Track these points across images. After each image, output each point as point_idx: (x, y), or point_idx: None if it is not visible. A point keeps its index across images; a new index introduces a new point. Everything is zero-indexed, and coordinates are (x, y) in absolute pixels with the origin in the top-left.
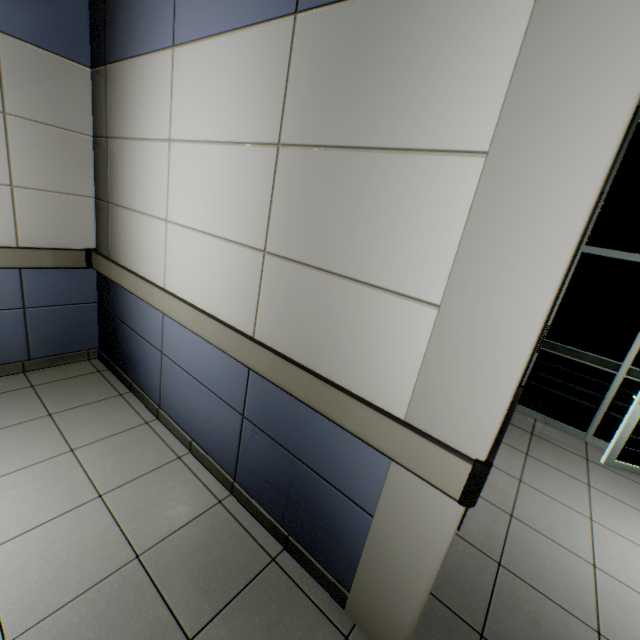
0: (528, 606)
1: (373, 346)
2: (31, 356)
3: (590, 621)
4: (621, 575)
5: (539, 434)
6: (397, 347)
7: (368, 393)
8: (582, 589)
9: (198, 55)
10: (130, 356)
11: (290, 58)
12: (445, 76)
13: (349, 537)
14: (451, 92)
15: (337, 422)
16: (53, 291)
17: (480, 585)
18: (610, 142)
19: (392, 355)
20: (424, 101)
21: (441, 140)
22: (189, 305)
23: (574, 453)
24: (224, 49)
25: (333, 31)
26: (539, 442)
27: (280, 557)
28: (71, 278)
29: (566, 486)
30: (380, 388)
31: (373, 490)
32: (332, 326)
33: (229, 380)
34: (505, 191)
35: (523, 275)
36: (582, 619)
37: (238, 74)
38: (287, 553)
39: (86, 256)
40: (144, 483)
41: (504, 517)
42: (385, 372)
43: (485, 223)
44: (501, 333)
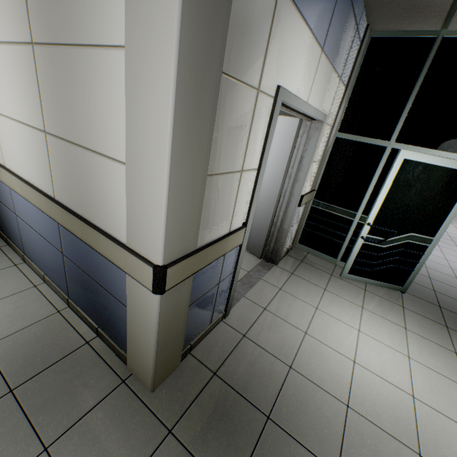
0: (252, 356)
1: (107, 197)
2: None
3: (288, 361)
4: (320, 337)
5: (307, 261)
6: (117, 196)
7: (112, 229)
8: (292, 345)
9: None
10: (2, 219)
11: None
12: None
13: (122, 323)
14: None
15: (97, 250)
16: None
17: (226, 348)
18: (173, 36)
19: (116, 202)
20: (93, 4)
21: (107, 37)
22: (16, 176)
23: (325, 271)
24: None
25: None
26: (304, 266)
27: (93, 341)
28: None
29: (310, 290)
30: (116, 225)
31: (126, 292)
32: (87, 185)
33: (51, 230)
34: (137, 76)
35: (154, 138)
36: (284, 361)
37: None
38: (99, 338)
39: None
40: (3, 303)
41: (259, 310)
42: (116, 214)
43: (133, 101)
44: (153, 180)
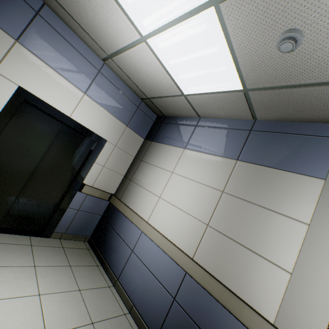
0: None
1: (257, 281)
2: (66, 231)
3: None
4: None
5: None
6: (270, 285)
7: (253, 304)
8: None
9: (194, 154)
10: (110, 246)
11: (232, 170)
12: (291, 196)
13: None
14: (294, 202)
15: (236, 316)
16: (91, 206)
17: None
18: None
19: (267, 288)
20: (284, 200)
21: (290, 214)
22: (161, 234)
23: None
24: (206, 157)
25: (250, 169)
26: None
27: None
28: (100, 202)
29: None
30: (260, 303)
31: None
32: (237, 266)
33: (171, 276)
34: (317, 239)
35: (327, 271)
36: None
37: (210, 165)
38: None
39: (110, 196)
40: (111, 323)
41: None
42: (263, 296)
43: (310, 247)
44: (320, 293)
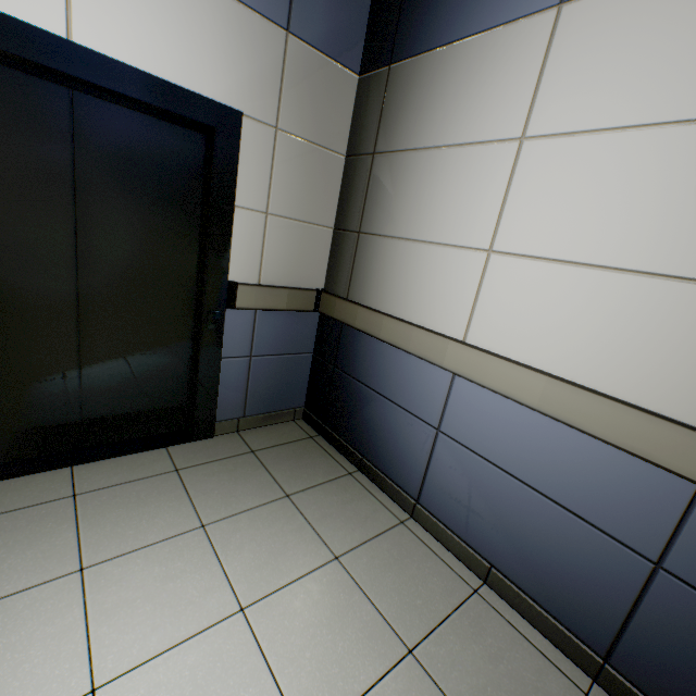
0: None
1: None
2: (245, 413)
3: None
4: None
5: None
6: None
7: None
8: None
9: None
10: (364, 425)
11: None
12: None
13: None
14: None
15: None
16: (277, 337)
17: None
18: None
19: None
20: None
21: None
22: (540, 372)
23: None
24: None
25: None
26: None
27: None
28: (295, 323)
29: None
30: None
31: None
32: None
33: (621, 498)
34: None
35: None
36: None
37: None
38: None
39: (315, 297)
40: (455, 635)
41: None
42: None
43: None
44: None
